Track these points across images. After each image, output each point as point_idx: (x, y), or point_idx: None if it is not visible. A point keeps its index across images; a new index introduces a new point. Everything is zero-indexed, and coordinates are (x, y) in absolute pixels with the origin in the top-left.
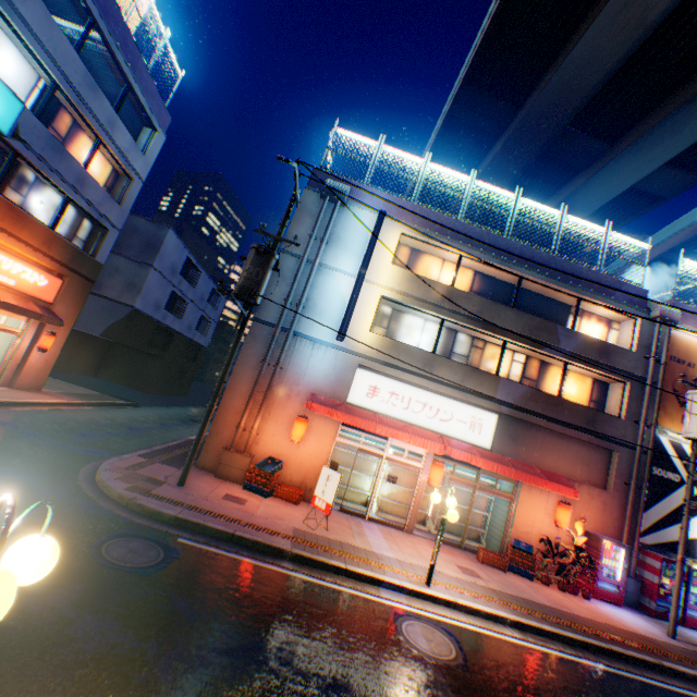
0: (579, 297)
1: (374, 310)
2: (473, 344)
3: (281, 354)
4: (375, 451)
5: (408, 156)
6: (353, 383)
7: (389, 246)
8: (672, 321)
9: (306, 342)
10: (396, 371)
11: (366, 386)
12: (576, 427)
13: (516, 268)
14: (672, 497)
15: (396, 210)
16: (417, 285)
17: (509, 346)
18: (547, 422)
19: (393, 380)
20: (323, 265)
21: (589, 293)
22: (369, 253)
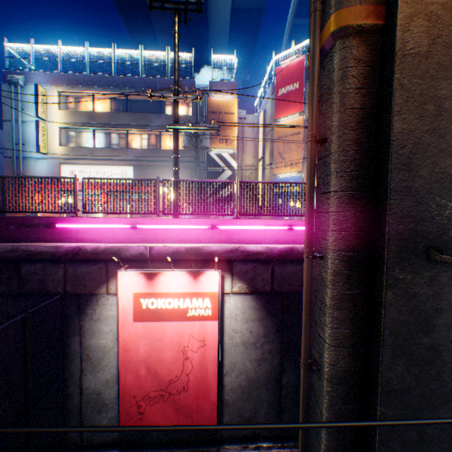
0: (36, 103)
1: (58, 136)
2: (121, 137)
3: (20, 169)
4: (81, 198)
5: (48, 47)
6: (62, 173)
7: (55, 101)
8: (205, 93)
9: (33, 160)
10: (78, 161)
11: (69, 172)
12: (170, 161)
13: (122, 91)
14: (220, 179)
15: (52, 80)
16: (75, 117)
17: (137, 133)
18: (155, 163)
19: (80, 166)
20: (27, 121)
21: (164, 92)
22: (38, 108)
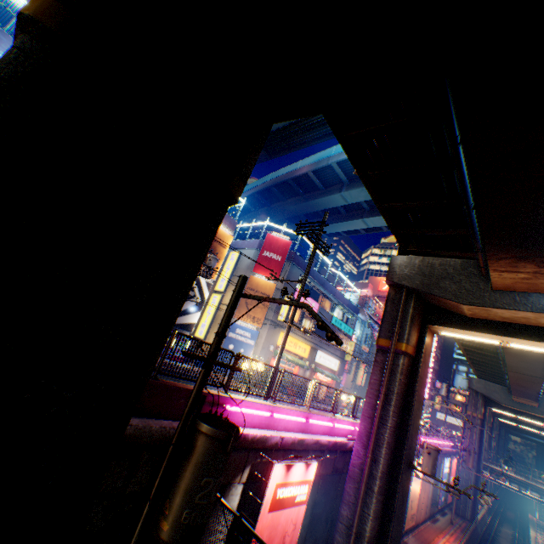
0: None
1: None
2: None
3: None
4: None
5: None
6: None
7: None
8: None
9: None
10: None
11: None
12: None
13: None
14: (189, 303)
15: None
16: None
17: None
18: None
19: None
20: None
21: None
22: None
